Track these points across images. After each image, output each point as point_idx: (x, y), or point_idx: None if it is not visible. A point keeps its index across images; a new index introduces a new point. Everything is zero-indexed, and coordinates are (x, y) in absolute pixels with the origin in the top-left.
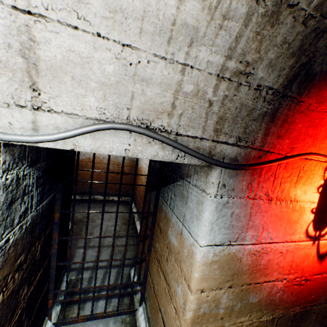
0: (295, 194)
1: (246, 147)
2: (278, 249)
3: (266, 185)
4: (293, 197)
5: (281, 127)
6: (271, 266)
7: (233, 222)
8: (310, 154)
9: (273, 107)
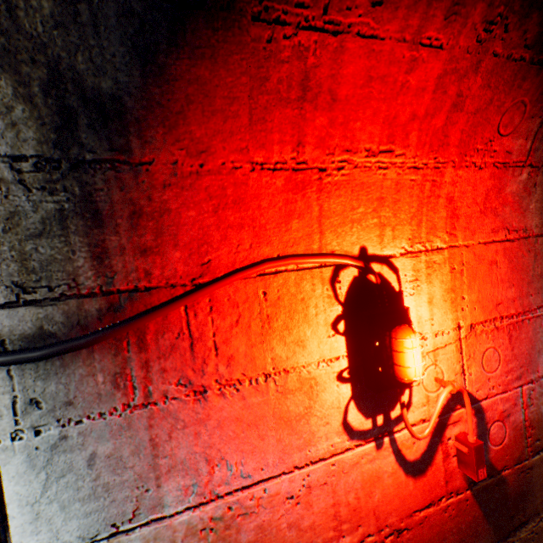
0: (275, 357)
1: (58, 299)
2: (280, 492)
3: (174, 362)
4: (271, 366)
5: (137, 230)
6: (278, 538)
7: (106, 476)
8: (263, 263)
9: (70, 194)
